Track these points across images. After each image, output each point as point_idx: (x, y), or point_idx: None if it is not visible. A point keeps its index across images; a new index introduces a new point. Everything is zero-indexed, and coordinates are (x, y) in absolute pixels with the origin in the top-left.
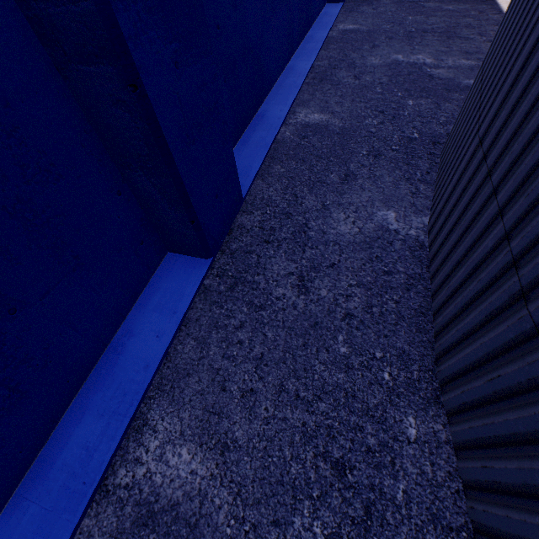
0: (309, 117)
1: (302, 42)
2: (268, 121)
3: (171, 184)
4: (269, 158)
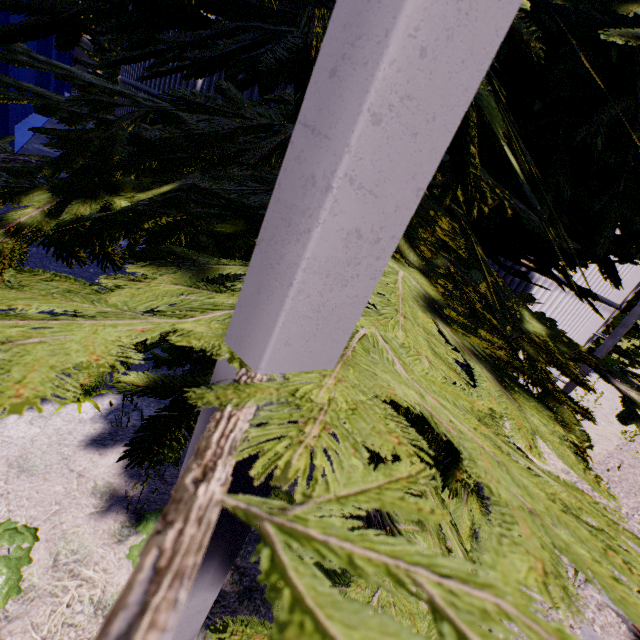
0: (42, 148)
1: (23, 122)
2: (15, 140)
3: (4, 120)
4: (23, 151)
